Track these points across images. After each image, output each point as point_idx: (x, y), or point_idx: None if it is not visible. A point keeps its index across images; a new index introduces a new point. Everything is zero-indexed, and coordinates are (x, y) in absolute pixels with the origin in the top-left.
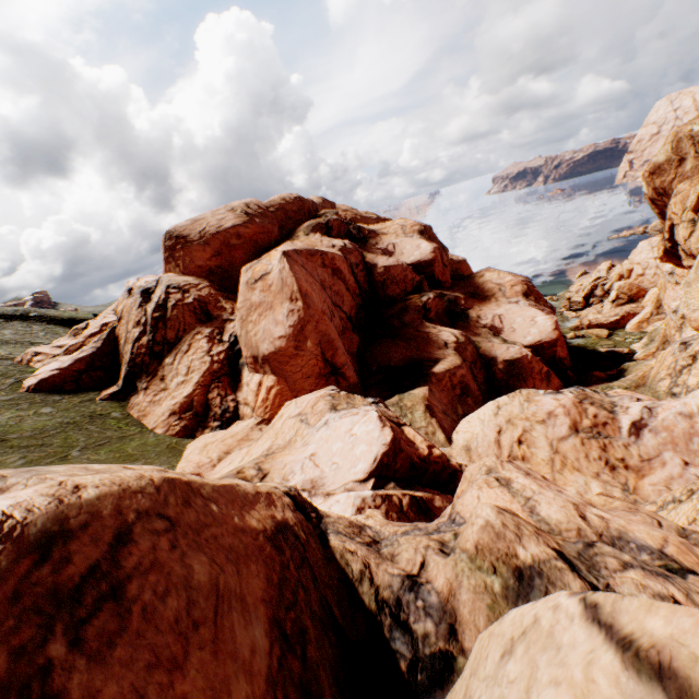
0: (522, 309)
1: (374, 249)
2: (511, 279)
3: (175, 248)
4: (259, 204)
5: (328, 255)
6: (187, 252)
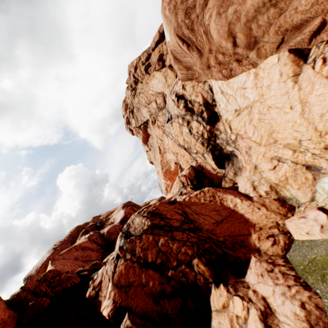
0: None
1: (106, 226)
2: (154, 201)
3: (28, 282)
4: (61, 240)
5: (77, 245)
6: (32, 281)
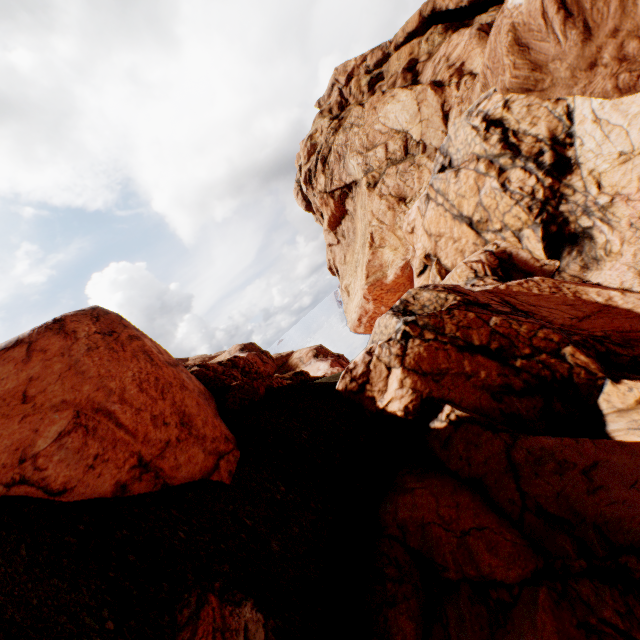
0: (313, 366)
1: None
2: (306, 350)
3: None
4: None
5: None
6: None
